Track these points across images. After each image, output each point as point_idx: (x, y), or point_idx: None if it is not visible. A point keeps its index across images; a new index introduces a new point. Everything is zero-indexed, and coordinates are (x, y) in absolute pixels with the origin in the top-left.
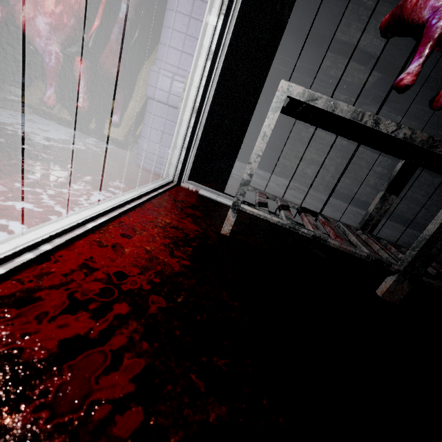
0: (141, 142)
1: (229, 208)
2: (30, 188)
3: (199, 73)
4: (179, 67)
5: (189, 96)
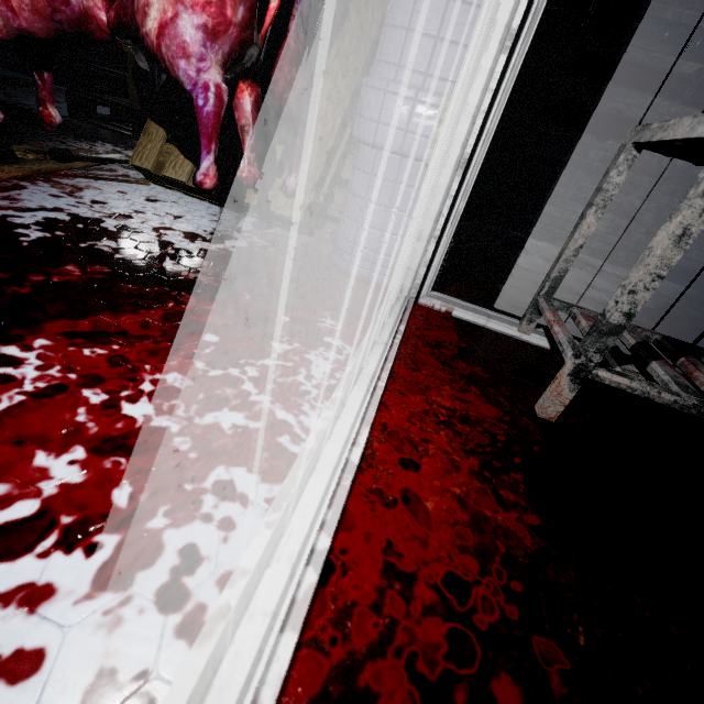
0: (346, 228)
1: (514, 343)
2: (219, 369)
3: (479, 85)
4: (430, 73)
5: (454, 135)
